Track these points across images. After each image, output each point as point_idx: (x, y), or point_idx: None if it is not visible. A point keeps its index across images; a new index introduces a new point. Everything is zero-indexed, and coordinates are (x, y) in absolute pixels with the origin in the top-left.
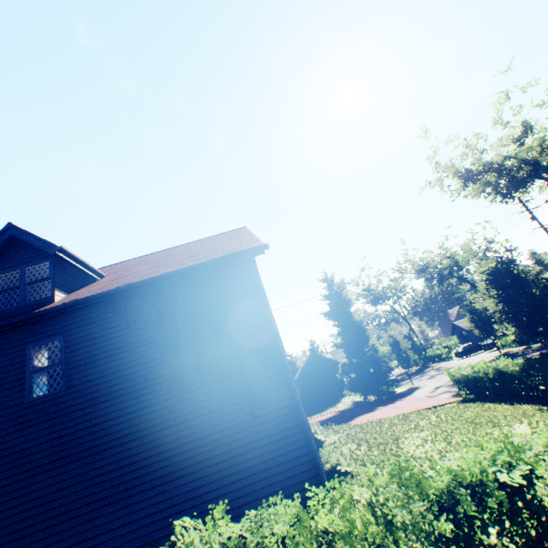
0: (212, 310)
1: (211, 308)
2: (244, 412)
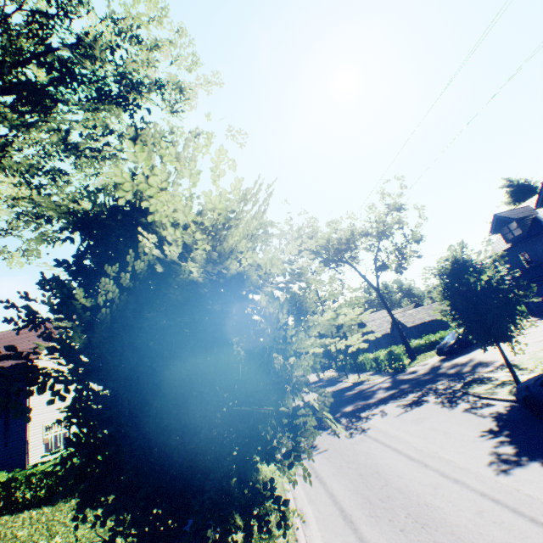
0: (2, 393)
1: (1, 392)
2: (3, 443)
